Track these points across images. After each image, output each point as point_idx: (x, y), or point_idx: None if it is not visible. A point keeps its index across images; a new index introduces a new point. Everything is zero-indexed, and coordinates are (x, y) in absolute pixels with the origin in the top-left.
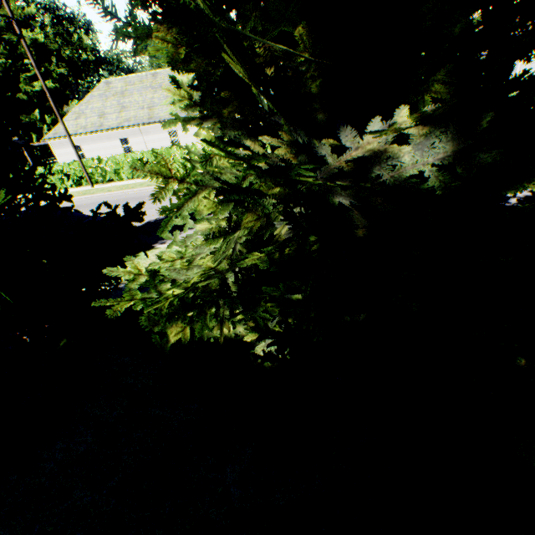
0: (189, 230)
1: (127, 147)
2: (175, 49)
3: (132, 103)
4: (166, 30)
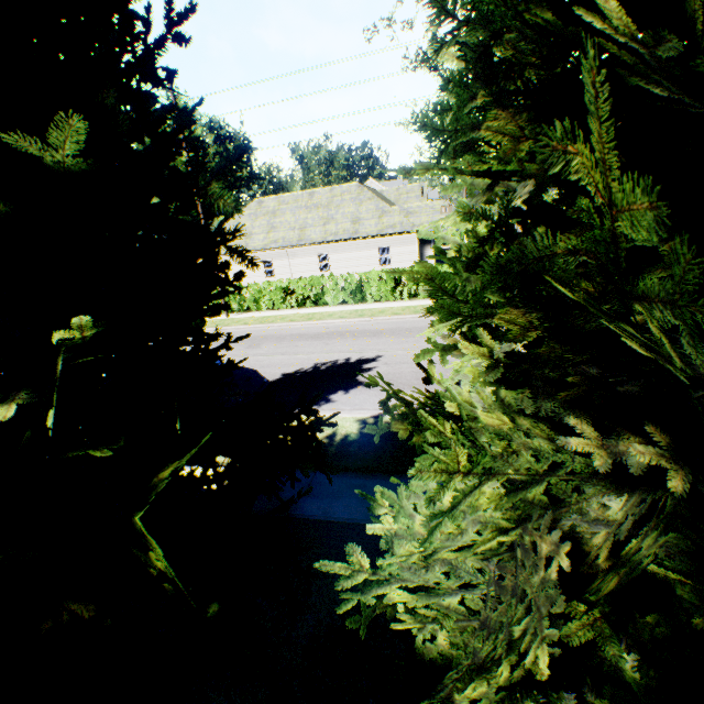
0: (343, 392)
1: (269, 270)
2: (522, 331)
3: (283, 223)
4: (520, 313)
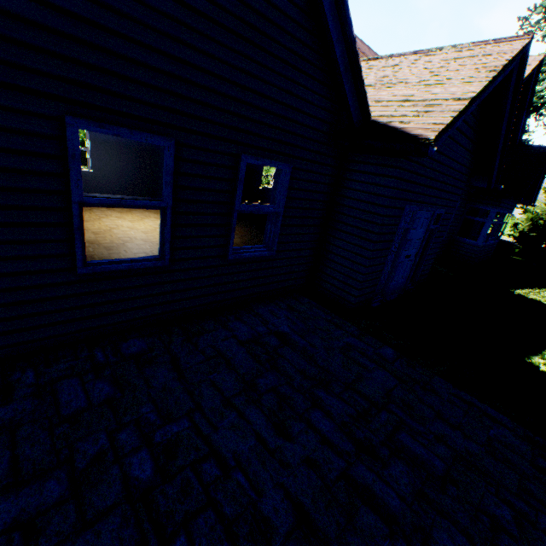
0: None
1: None
2: None
3: None
4: None
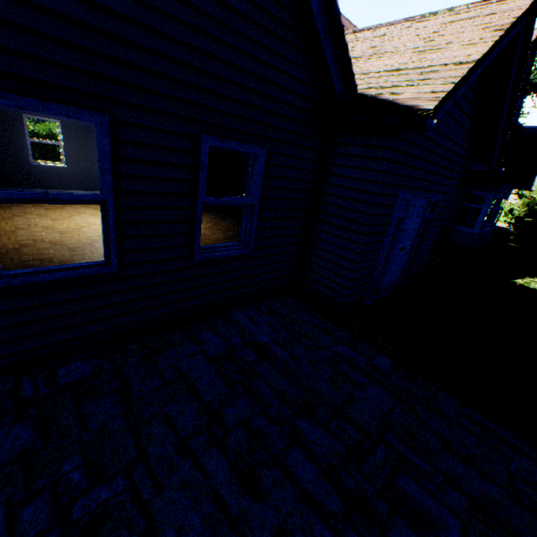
0: None
1: None
2: None
3: None
4: None
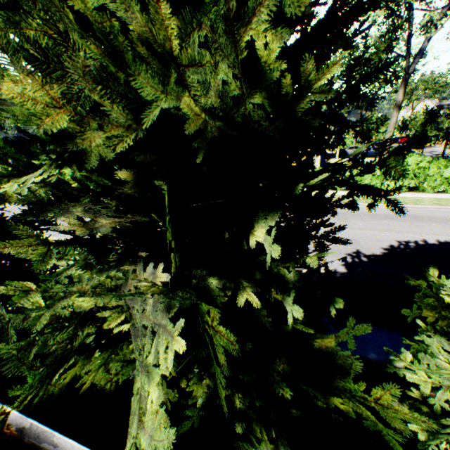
0: None
1: None
2: None
3: None
4: None
